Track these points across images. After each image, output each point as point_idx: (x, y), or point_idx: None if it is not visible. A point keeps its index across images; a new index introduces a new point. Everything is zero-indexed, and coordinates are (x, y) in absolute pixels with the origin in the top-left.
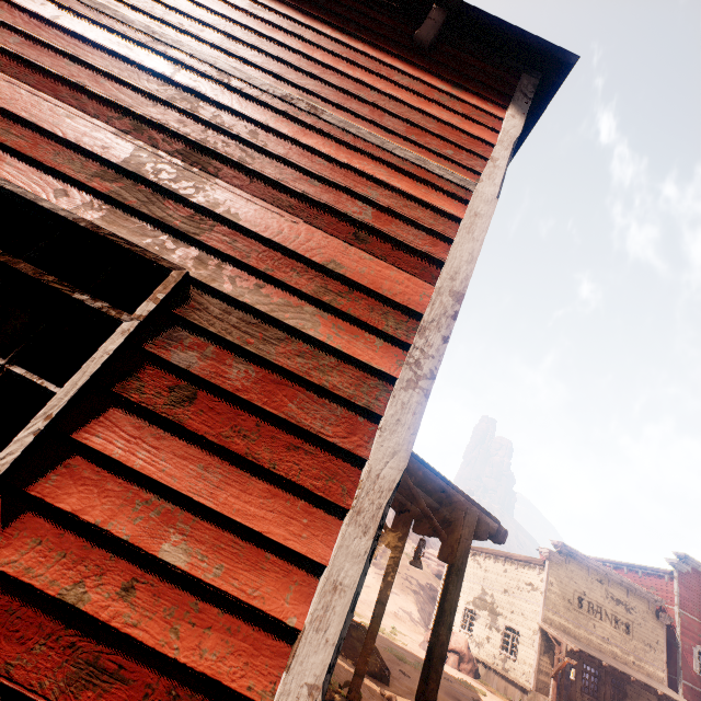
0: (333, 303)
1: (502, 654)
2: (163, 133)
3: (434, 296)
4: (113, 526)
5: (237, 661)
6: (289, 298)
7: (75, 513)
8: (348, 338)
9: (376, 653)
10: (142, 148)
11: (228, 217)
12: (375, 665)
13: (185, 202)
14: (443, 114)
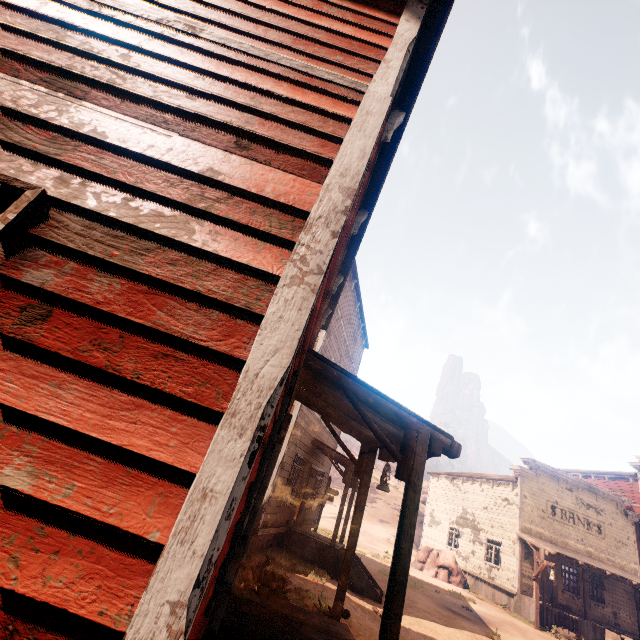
0: (210, 210)
1: (487, 564)
2: (26, 63)
3: (321, 193)
4: None
5: (87, 585)
6: (161, 209)
7: None
8: (227, 242)
9: (368, 575)
10: (0, 78)
11: (94, 136)
12: (367, 586)
13: (47, 126)
14: (332, 24)
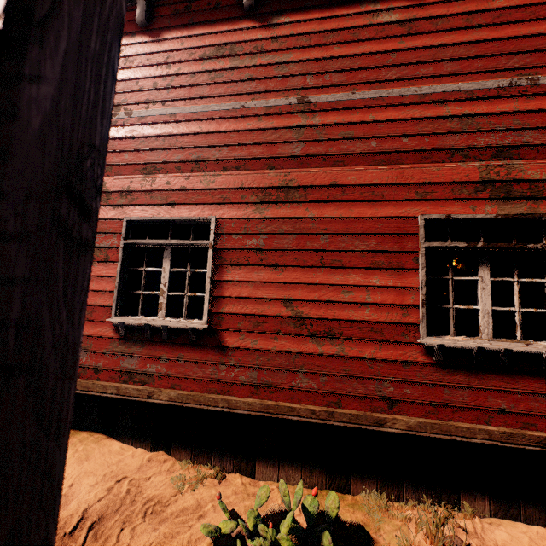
0: None
1: None
2: (476, 150)
3: None
4: None
5: None
6: None
7: None
8: None
9: None
10: (479, 166)
11: None
12: None
13: (520, 181)
14: None
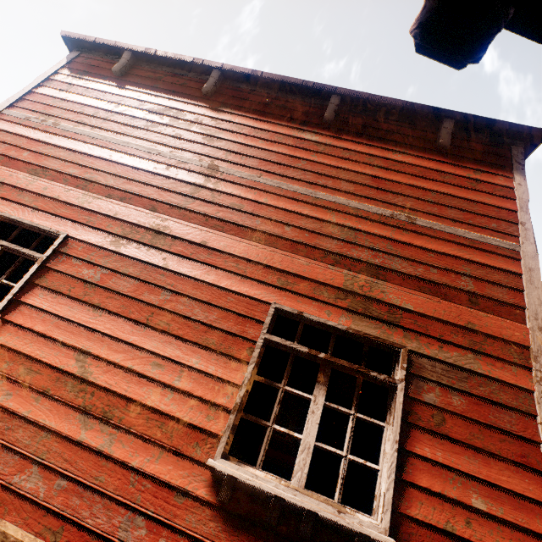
0: (481, 350)
1: None
2: (348, 259)
3: (531, 333)
4: (446, 492)
5: None
6: (457, 351)
7: (428, 487)
8: (498, 370)
9: None
10: (347, 274)
11: (406, 307)
12: None
13: (381, 302)
14: (478, 197)
